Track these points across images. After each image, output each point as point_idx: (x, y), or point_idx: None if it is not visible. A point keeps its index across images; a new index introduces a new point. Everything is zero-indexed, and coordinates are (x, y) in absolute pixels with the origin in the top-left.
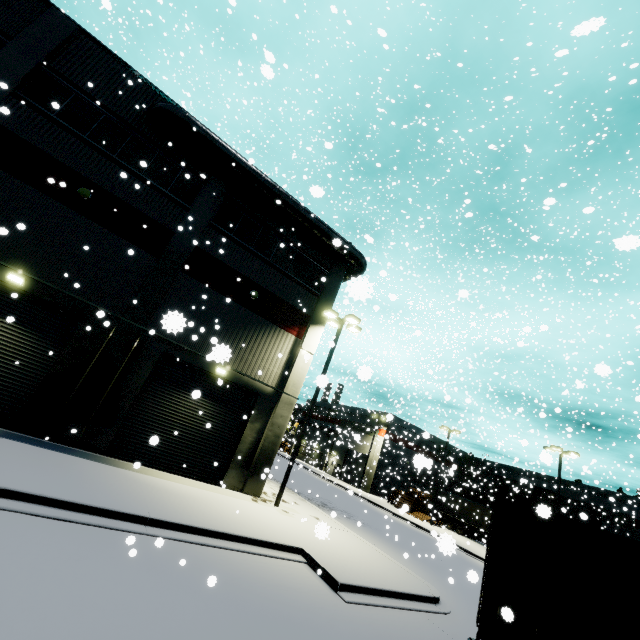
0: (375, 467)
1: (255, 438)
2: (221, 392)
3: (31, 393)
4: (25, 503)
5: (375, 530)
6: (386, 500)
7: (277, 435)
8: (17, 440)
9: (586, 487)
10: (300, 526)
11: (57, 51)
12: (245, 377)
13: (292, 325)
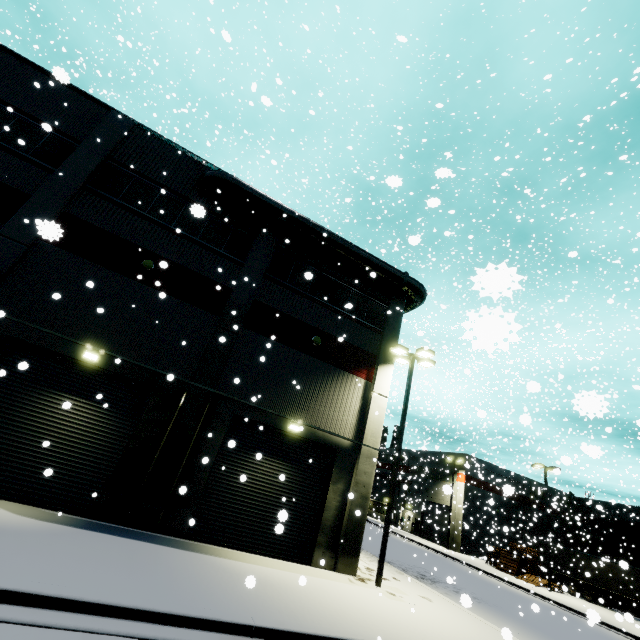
0: (461, 520)
1: (340, 502)
2: (296, 451)
3: (109, 474)
4: (118, 620)
5: (494, 607)
6: (482, 560)
7: (363, 496)
8: (99, 531)
9: None
10: (417, 615)
11: (118, 145)
12: (319, 431)
13: (359, 368)
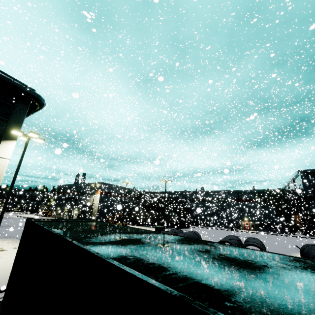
0: (97, 209)
1: None
2: None
3: None
4: None
5: None
6: None
7: None
8: None
9: (182, 192)
10: None
11: None
12: None
13: None
